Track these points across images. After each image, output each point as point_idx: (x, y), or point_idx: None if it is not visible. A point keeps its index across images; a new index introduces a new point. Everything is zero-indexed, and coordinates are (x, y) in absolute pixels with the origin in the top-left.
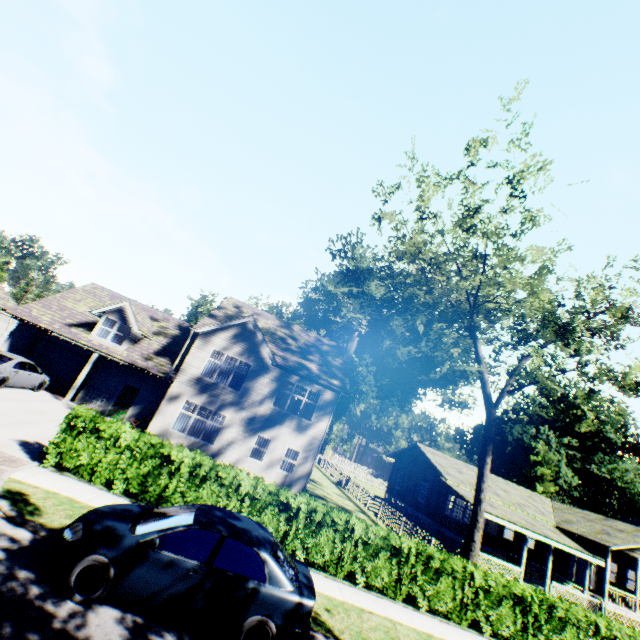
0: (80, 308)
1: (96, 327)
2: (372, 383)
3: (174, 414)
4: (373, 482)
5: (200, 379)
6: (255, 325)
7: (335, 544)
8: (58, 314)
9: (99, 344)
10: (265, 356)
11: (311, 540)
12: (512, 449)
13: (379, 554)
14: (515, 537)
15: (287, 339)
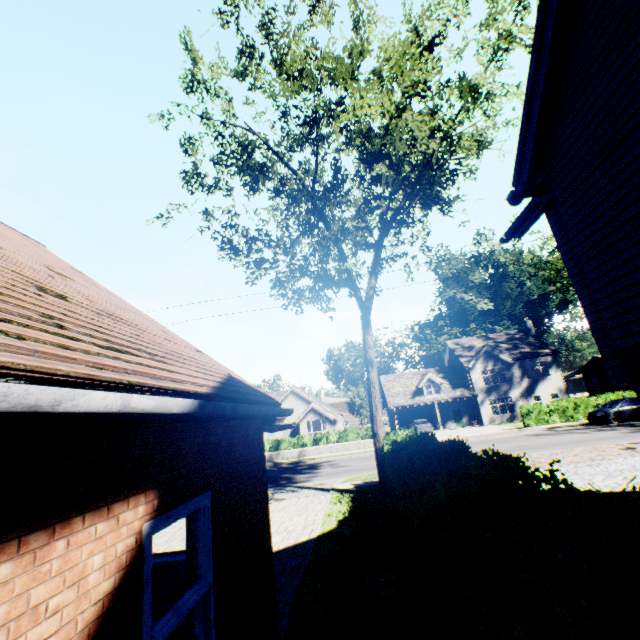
0: (399, 390)
1: (424, 392)
2: None
3: (488, 409)
4: None
5: (486, 387)
6: (491, 348)
7: None
8: (400, 397)
9: (432, 398)
10: (505, 359)
11: None
12: None
13: None
14: None
15: (497, 344)
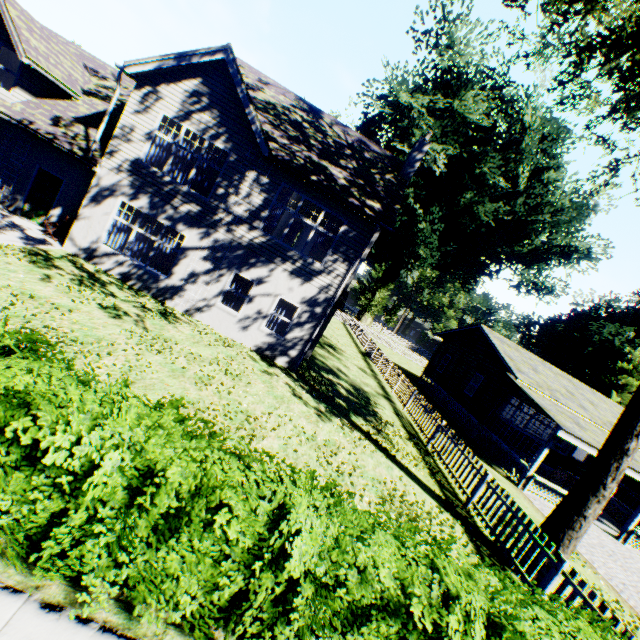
0: None
1: None
2: (434, 247)
3: (104, 222)
4: (411, 357)
5: (141, 168)
6: (234, 69)
7: (220, 578)
8: None
9: None
10: (253, 140)
11: (140, 555)
12: (593, 350)
13: (362, 629)
14: (588, 459)
15: (305, 128)
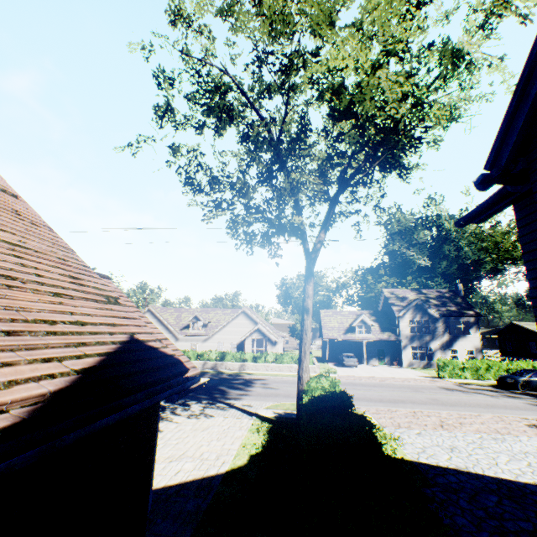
0: (335, 325)
1: (356, 330)
2: None
3: (409, 354)
4: None
5: (410, 335)
6: (421, 302)
7: None
8: (335, 331)
9: (362, 337)
10: (432, 314)
11: None
12: None
13: None
14: None
15: (428, 300)
